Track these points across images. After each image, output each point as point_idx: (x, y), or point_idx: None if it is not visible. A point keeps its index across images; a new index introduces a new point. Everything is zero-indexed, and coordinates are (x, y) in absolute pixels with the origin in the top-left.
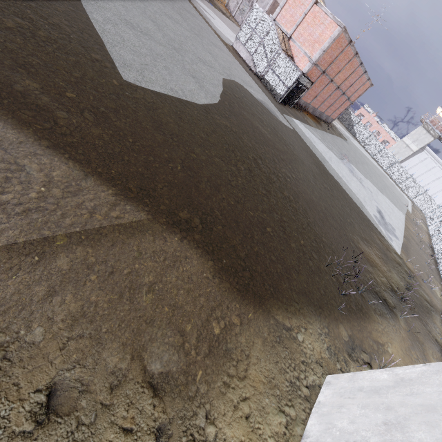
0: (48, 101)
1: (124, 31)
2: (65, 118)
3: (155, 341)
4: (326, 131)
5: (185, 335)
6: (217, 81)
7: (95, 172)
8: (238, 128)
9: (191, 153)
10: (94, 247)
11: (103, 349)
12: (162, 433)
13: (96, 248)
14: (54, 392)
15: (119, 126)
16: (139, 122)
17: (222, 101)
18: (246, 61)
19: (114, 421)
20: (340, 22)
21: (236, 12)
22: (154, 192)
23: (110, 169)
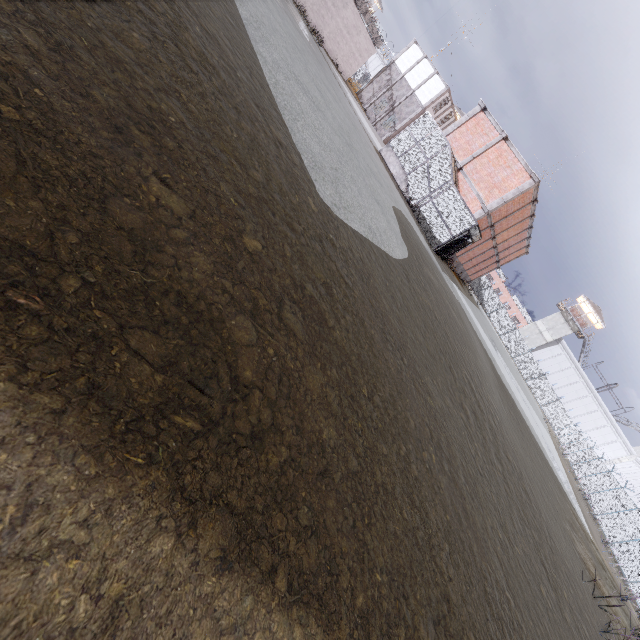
0: (208, 270)
1: (298, 94)
2: (252, 343)
3: None
4: (469, 298)
5: None
6: (394, 212)
7: (354, 626)
8: (438, 310)
9: (427, 396)
10: None
11: None
12: None
13: None
14: None
15: (340, 345)
16: (360, 321)
17: (410, 252)
18: (396, 179)
19: None
20: (534, 174)
21: (370, 106)
22: (448, 612)
23: (372, 567)
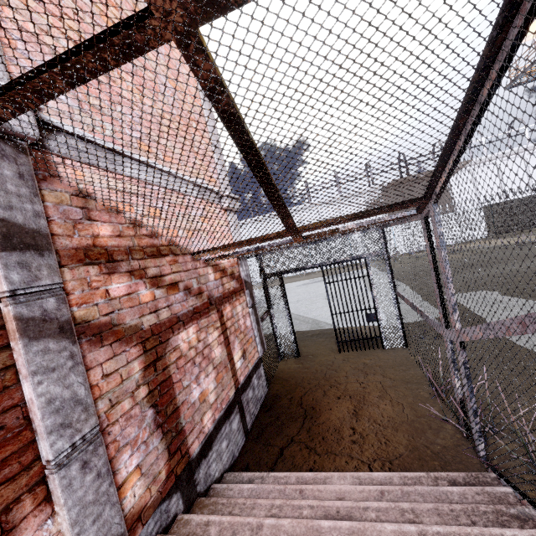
0: None
1: None
2: None
3: None
4: None
5: None
6: None
7: None
8: None
9: None
10: None
11: None
12: None
13: None
14: None
15: None
16: None
17: None
18: None
19: None
20: None
21: None
22: None
23: None
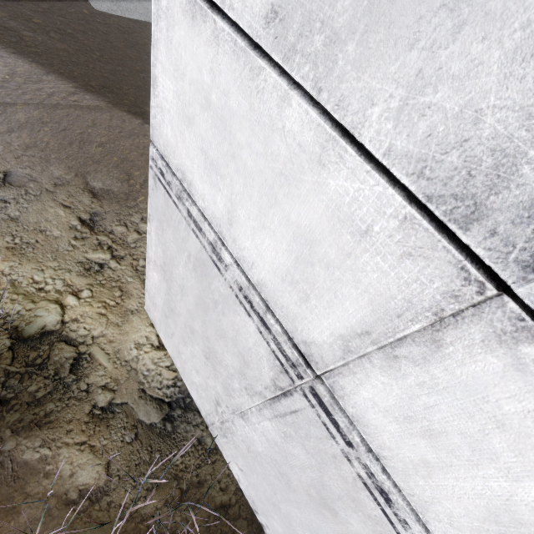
0: (15, 24)
1: None
2: (31, 36)
3: (99, 172)
4: None
5: (132, 176)
6: None
7: (57, 72)
8: None
9: None
10: (50, 113)
11: (51, 165)
12: (97, 215)
13: (51, 114)
14: (10, 175)
15: (86, 44)
16: (110, 42)
17: None
18: None
19: (56, 199)
20: None
21: None
22: (118, 91)
23: (73, 72)
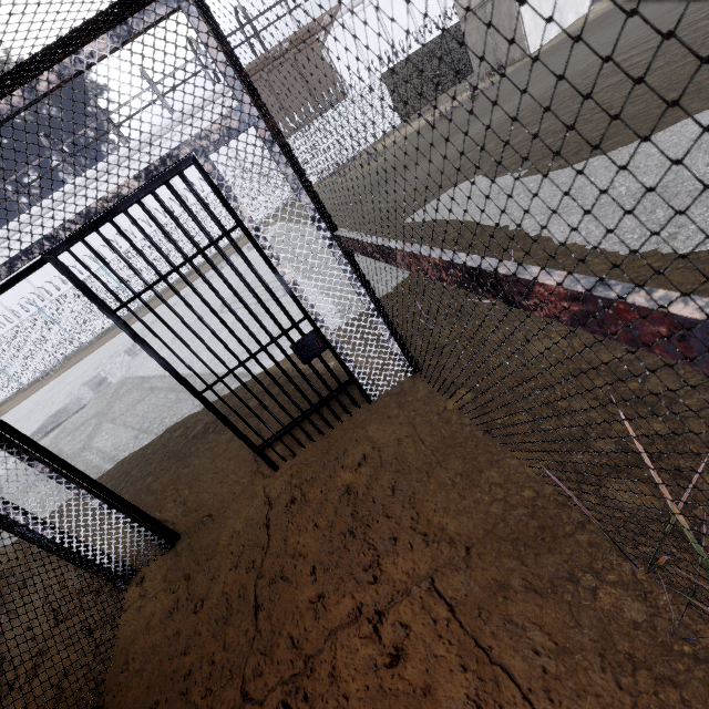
0: None
1: None
2: None
3: None
4: None
5: None
6: None
7: None
8: None
9: None
10: None
11: None
12: None
13: None
14: None
15: None
16: None
17: None
18: None
19: None
20: None
21: None
22: None
23: None
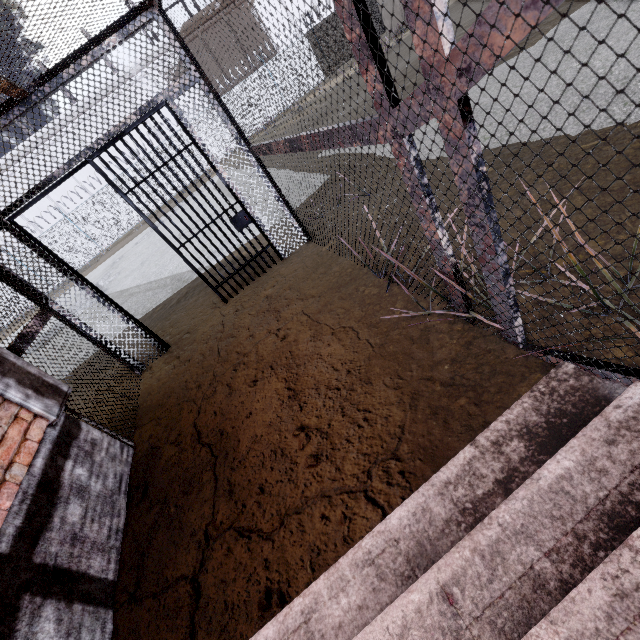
0: None
1: None
2: None
3: None
4: None
5: None
6: None
7: None
8: None
9: None
10: None
11: None
12: None
13: None
14: None
15: None
16: None
17: None
18: None
19: None
20: None
21: None
22: None
23: None
